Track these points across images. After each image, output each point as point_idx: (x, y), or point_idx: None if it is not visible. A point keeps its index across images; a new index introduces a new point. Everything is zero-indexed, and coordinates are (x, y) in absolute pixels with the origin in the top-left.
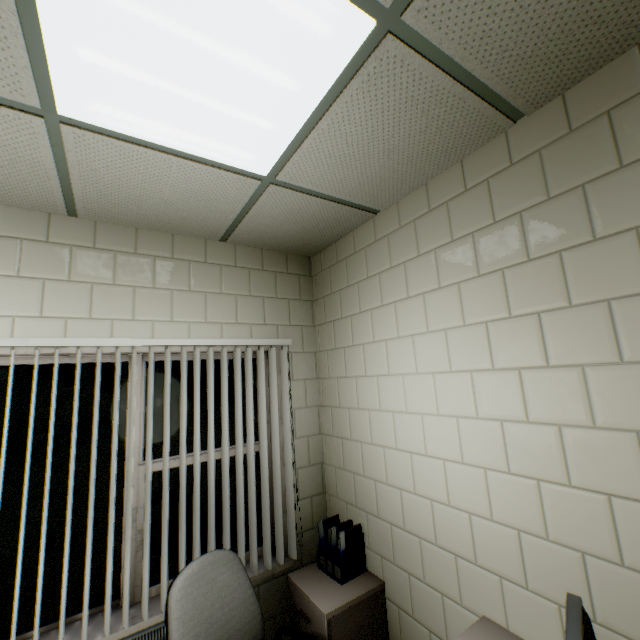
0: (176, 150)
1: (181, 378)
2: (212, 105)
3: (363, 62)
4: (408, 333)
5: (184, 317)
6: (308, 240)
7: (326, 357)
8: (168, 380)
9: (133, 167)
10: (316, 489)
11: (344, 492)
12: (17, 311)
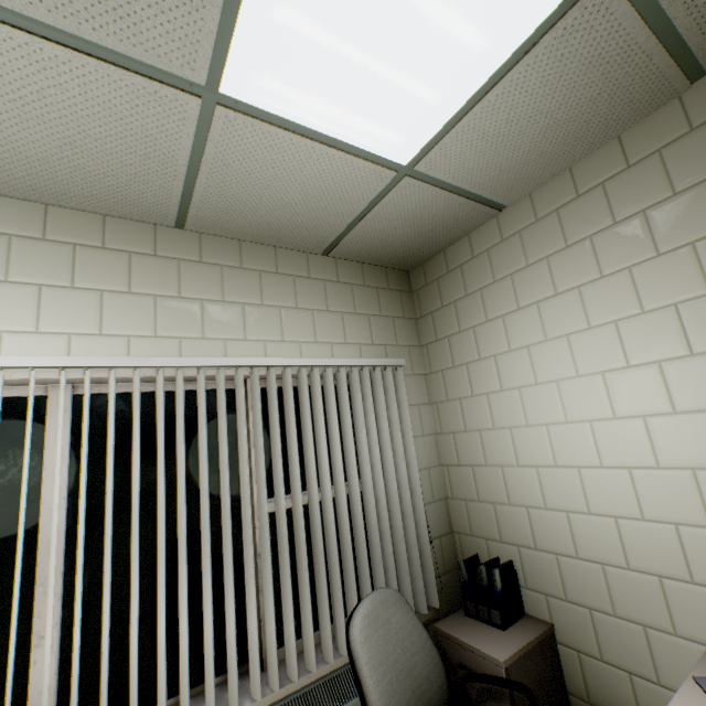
0: (323, 136)
1: (301, 402)
2: (386, 74)
3: (563, 13)
4: (560, 333)
5: (294, 337)
6: (415, 249)
7: (440, 378)
8: (291, 403)
9: (270, 159)
10: (443, 528)
11: (481, 527)
12: (131, 330)
